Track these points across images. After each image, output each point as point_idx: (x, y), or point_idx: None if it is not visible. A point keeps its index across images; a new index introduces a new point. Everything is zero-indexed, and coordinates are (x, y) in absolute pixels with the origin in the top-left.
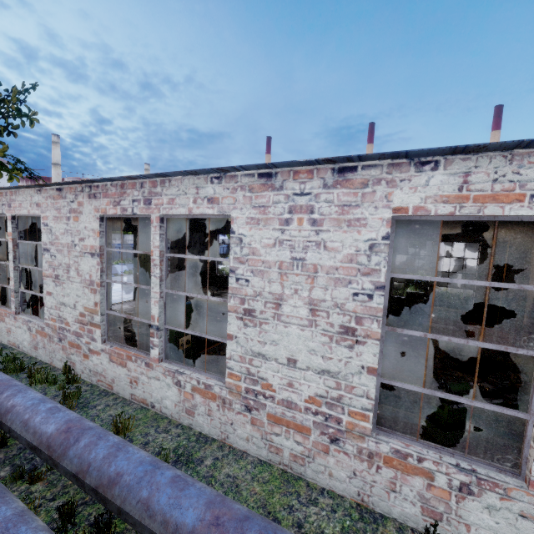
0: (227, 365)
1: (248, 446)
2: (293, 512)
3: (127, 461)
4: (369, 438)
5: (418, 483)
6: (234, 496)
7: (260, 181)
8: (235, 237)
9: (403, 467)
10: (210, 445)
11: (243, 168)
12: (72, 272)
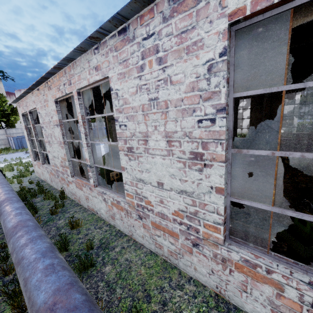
0: (125, 188)
1: (143, 241)
2: (162, 292)
3: (30, 250)
4: (221, 246)
5: (267, 290)
6: (126, 274)
7: (120, 38)
8: (113, 93)
9: (252, 275)
10: (122, 239)
11: (105, 31)
12: (53, 138)
